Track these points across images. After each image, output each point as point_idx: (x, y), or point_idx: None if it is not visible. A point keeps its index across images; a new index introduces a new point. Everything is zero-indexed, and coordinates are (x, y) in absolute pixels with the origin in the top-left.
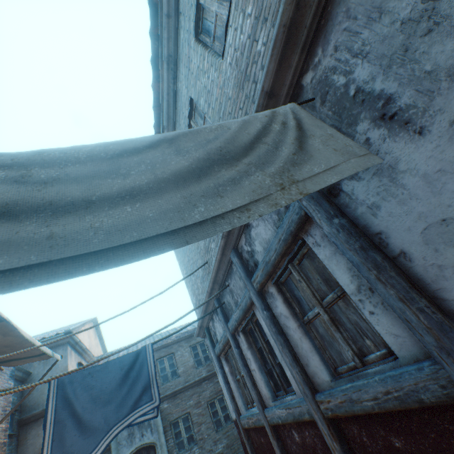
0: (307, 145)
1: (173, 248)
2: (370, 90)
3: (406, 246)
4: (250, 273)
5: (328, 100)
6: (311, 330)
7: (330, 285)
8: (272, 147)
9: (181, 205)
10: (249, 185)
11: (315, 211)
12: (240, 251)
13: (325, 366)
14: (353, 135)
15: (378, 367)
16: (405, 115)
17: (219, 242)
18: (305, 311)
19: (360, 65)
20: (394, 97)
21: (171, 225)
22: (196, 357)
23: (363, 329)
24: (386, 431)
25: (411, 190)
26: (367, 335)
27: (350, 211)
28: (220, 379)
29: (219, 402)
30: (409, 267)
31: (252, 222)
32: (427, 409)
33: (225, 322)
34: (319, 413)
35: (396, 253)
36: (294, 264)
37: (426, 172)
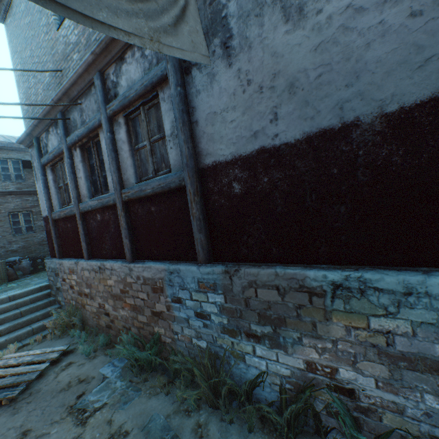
0: (180, 26)
1: (84, 26)
2: (229, 23)
3: (199, 119)
4: (108, 101)
5: (213, 6)
6: (137, 155)
7: (160, 130)
8: (160, 10)
9: (93, 3)
10: (136, 23)
11: (172, 76)
12: (106, 78)
13: (136, 176)
14: (211, 43)
15: (162, 176)
16: (231, 52)
17: (87, 56)
18: (138, 142)
19: (234, 2)
20: (233, 38)
21: (85, 12)
22: (5, 171)
23: (165, 158)
24: (151, 205)
25: (214, 92)
26: (165, 162)
27: (189, 88)
28: (40, 186)
29: (24, 216)
30: (196, 129)
31: (128, 58)
32: (171, 193)
33: (65, 136)
34: (121, 199)
35: (194, 121)
36: (145, 109)
37: (222, 87)
